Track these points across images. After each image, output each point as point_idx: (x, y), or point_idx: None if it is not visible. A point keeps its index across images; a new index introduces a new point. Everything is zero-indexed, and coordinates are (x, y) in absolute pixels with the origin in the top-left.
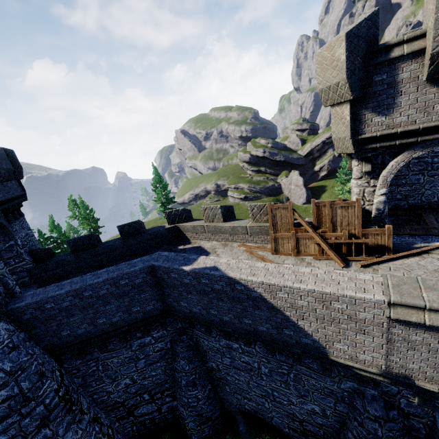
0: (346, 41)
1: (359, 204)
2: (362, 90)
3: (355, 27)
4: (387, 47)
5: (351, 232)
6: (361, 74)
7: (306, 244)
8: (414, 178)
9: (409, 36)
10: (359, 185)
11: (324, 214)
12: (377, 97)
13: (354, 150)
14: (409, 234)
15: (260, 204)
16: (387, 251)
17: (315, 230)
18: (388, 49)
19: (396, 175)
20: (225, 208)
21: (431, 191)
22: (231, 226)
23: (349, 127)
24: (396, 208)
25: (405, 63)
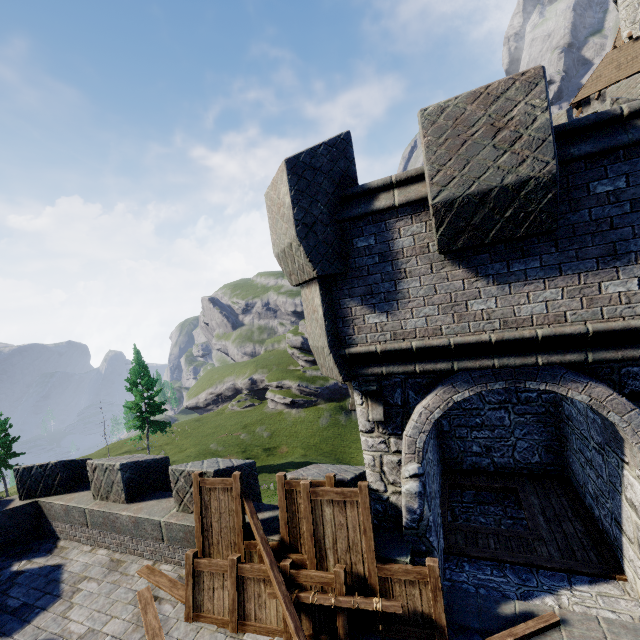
0: (287, 172)
1: (366, 498)
2: (336, 262)
3: (305, 152)
4: (368, 192)
5: (357, 569)
6: (330, 233)
7: (260, 596)
8: (494, 415)
9: (399, 176)
10: (370, 446)
11: (302, 512)
12: (366, 276)
13: (341, 376)
14: (492, 559)
15: (191, 471)
16: (437, 635)
17: (283, 557)
18: (371, 195)
19: (464, 407)
20: (138, 466)
21: (526, 443)
22: (133, 516)
23: (324, 330)
24: (475, 470)
25: (401, 220)
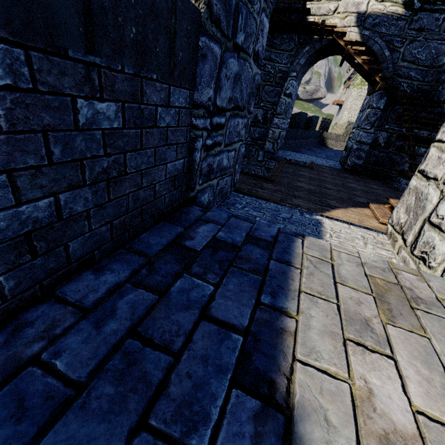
0: None
1: None
2: None
3: None
4: None
5: None
6: None
7: None
8: None
9: None
10: None
11: None
12: None
13: None
14: None
15: None
16: None
17: None
18: None
19: None
20: None
21: None
22: None
23: None
24: None
25: None
